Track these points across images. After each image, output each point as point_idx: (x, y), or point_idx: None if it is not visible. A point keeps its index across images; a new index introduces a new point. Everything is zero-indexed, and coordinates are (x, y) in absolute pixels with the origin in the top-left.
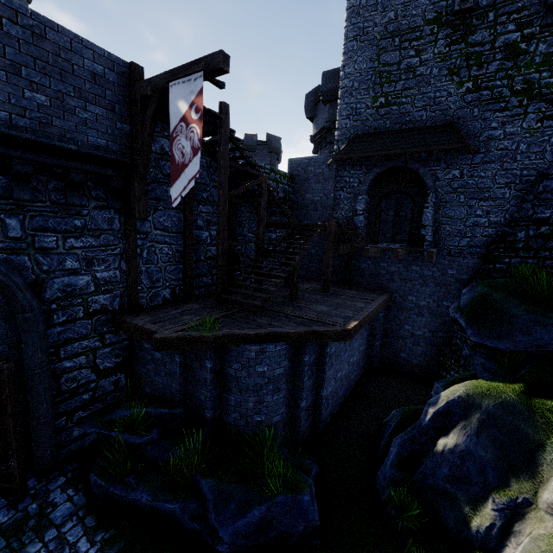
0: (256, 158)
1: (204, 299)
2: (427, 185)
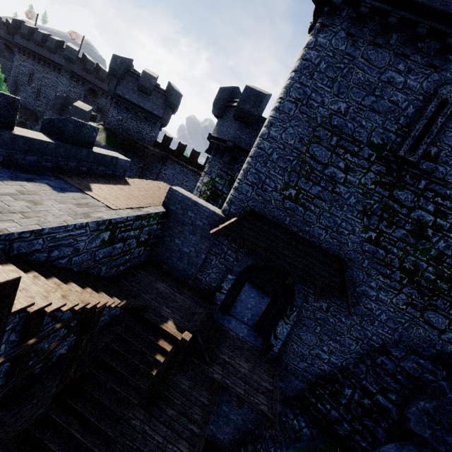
0: (148, 103)
1: None
2: (296, 302)
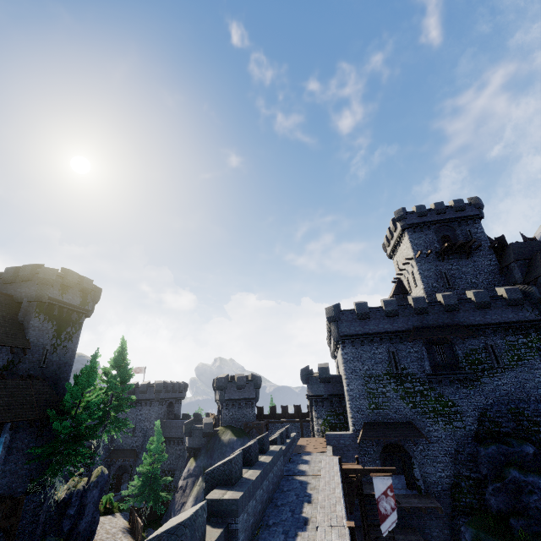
0: (245, 394)
1: None
2: (410, 454)
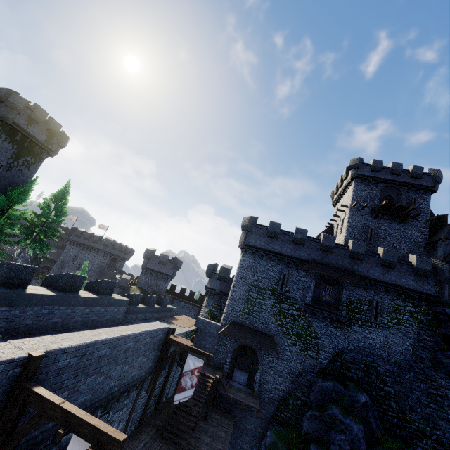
0: (164, 269)
1: (147, 427)
2: (259, 360)
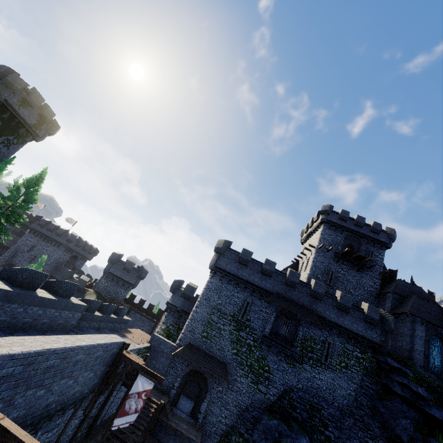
0: (127, 276)
1: None
2: (208, 389)
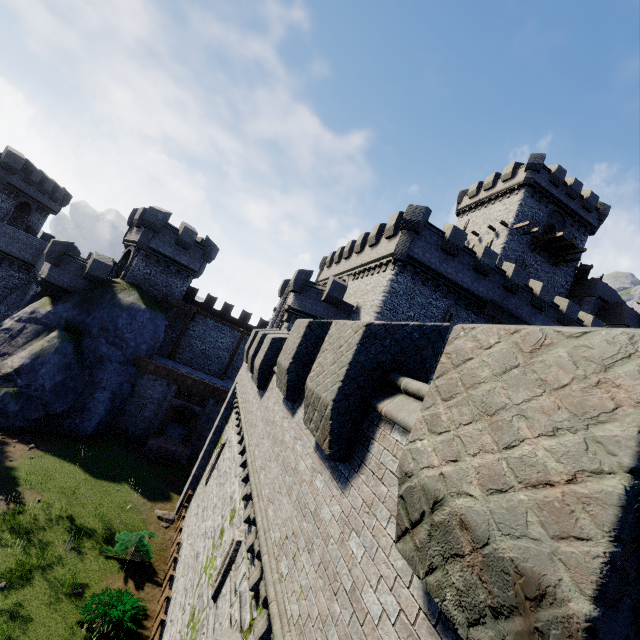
0: (185, 257)
1: None
2: None
